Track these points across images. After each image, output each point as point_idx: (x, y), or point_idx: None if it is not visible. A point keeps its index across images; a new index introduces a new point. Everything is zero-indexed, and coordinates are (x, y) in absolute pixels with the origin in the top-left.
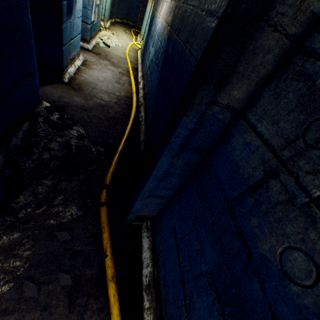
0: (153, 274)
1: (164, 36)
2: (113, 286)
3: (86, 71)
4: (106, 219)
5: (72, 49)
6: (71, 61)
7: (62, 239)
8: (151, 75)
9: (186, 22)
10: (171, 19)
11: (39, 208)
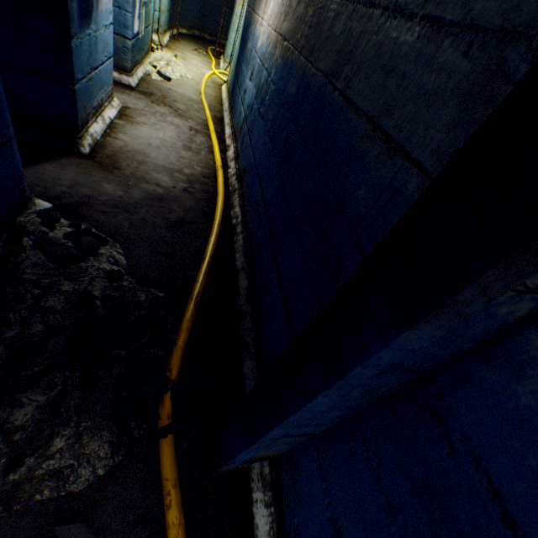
0: None
1: (275, 60)
2: None
3: (126, 129)
4: (173, 471)
5: (97, 88)
6: (95, 111)
7: None
8: (251, 135)
9: (328, 32)
10: (290, 27)
11: (17, 467)
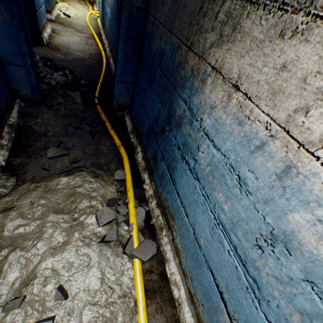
0: (133, 126)
1: None
2: (113, 131)
3: (57, 37)
4: (101, 110)
5: (42, 17)
6: (43, 28)
7: (79, 116)
8: (112, 31)
9: None
10: None
11: (61, 105)
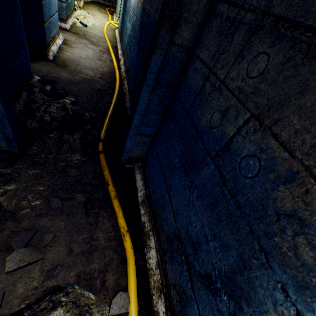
0: (146, 194)
1: (138, 10)
2: (117, 202)
3: (68, 50)
4: (105, 162)
5: (52, 27)
6: (52, 39)
7: (73, 174)
8: (130, 49)
9: None
10: None
11: (51, 154)
